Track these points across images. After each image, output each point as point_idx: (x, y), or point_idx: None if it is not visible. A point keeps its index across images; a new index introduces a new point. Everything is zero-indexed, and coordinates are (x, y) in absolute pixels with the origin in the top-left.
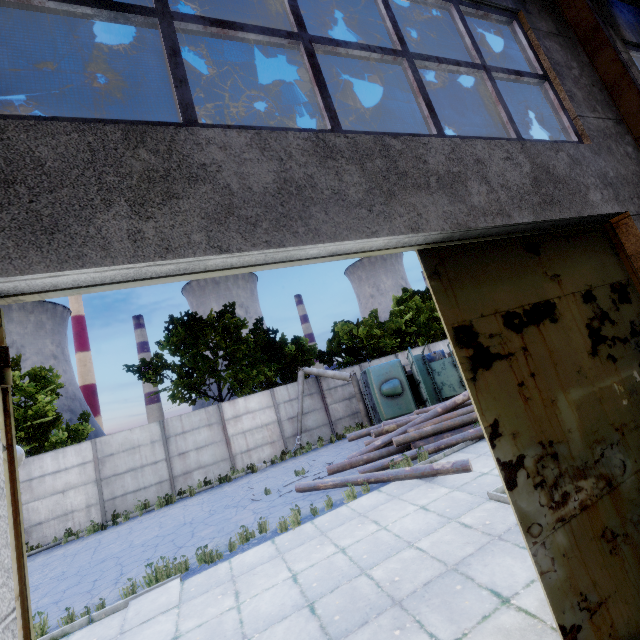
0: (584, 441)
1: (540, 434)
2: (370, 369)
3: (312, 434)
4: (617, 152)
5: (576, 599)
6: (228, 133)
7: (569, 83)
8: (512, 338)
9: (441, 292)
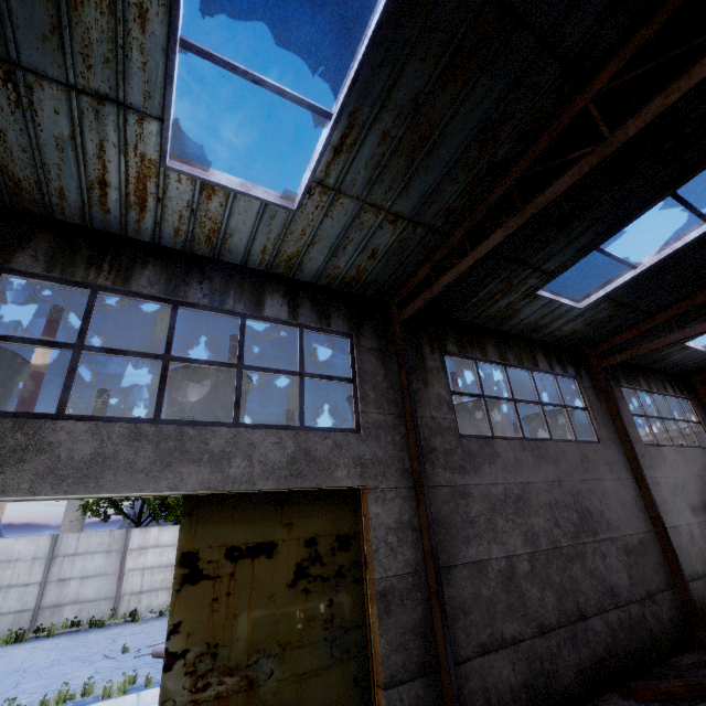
0: (246, 649)
1: (211, 637)
2: None
3: None
4: (384, 440)
5: None
6: (77, 423)
7: (368, 387)
8: (226, 565)
9: (186, 527)
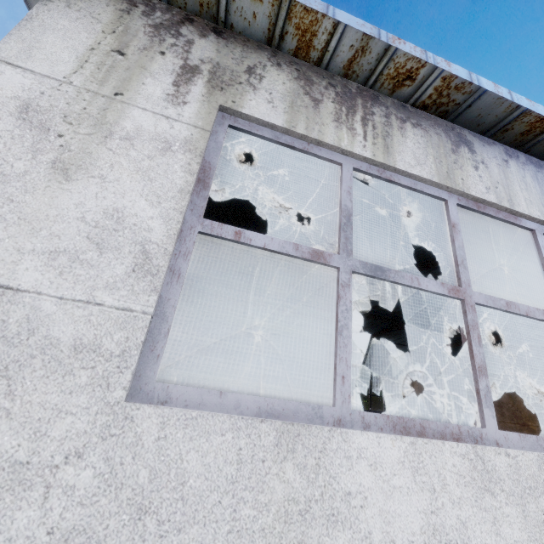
0: None
1: None
2: None
3: None
4: None
5: None
6: None
7: None
8: None
9: None
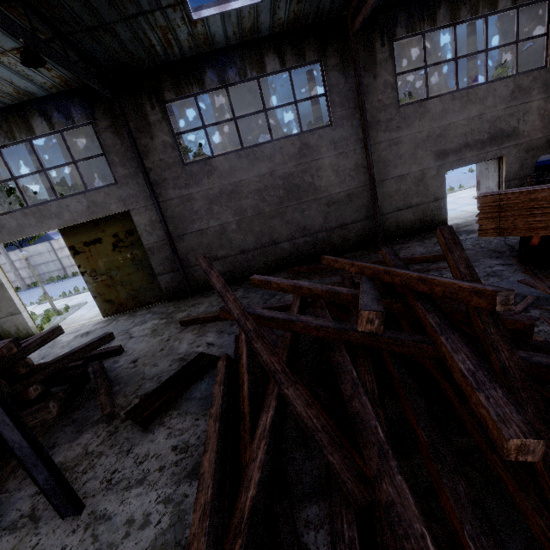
0: (105, 269)
1: (92, 267)
2: None
3: None
4: (132, 184)
5: (97, 293)
6: (5, 216)
7: (113, 156)
8: (86, 248)
9: (65, 239)
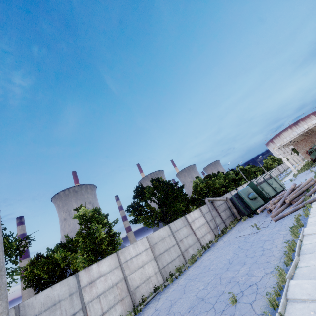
0: None
1: None
2: (240, 191)
3: (220, 227)
4: None
5: None
6: None
7: None
8: None
9: None
